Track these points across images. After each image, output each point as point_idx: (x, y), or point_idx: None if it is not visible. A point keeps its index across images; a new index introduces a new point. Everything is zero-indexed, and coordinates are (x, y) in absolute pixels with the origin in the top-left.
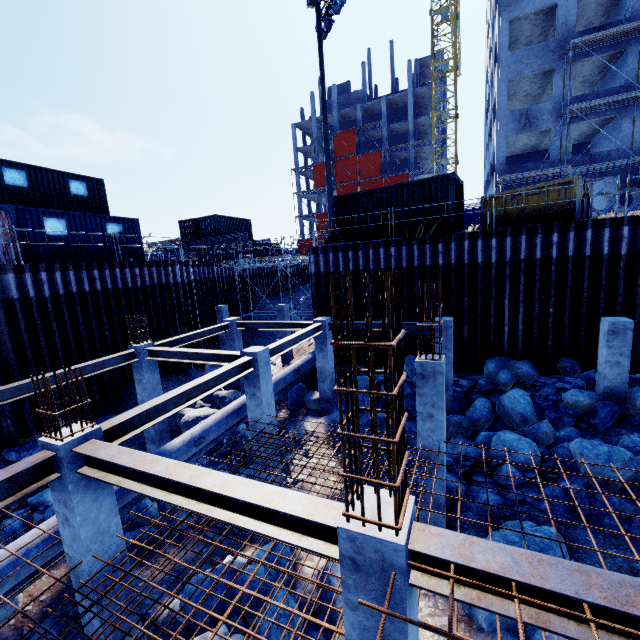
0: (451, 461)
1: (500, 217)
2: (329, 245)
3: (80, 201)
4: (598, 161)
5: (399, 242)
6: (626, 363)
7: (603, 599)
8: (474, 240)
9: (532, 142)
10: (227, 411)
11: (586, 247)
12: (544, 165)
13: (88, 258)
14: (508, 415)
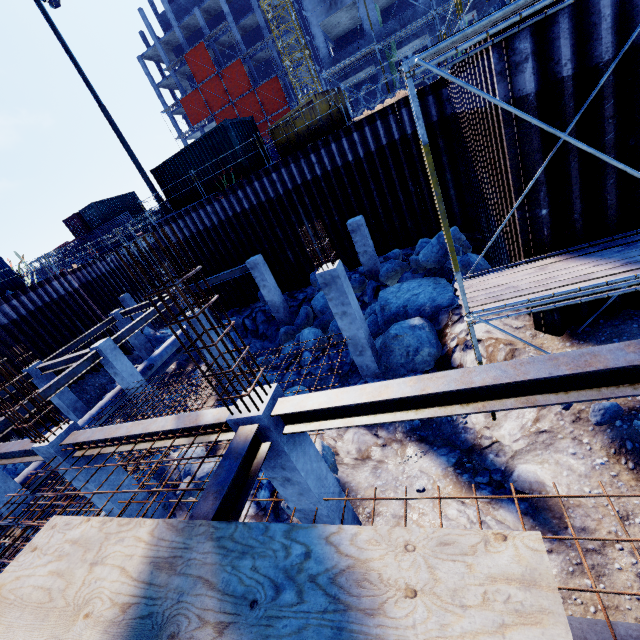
0: (277, 362)
1: (286, 144)
2: (163, 219)
3: None
4: (407, 23)
5: (211, 199)
6: (370, 250)
7: (104, 436)
8: (262, 179)
9: (356, 13)
10: (119, 387)
11: (337, 159)
12: (363, 44)
13: None
14: (317, 314)
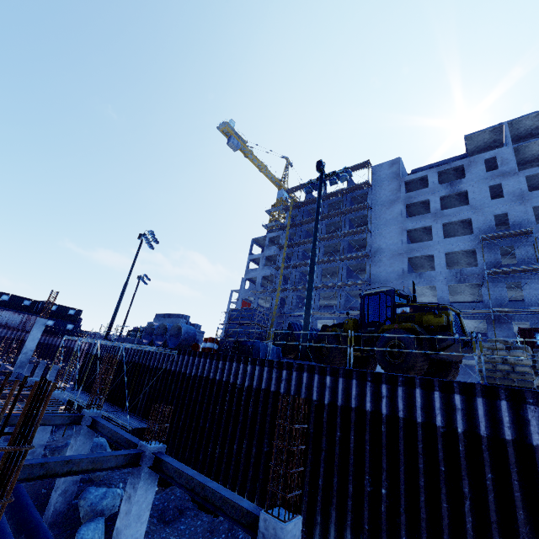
0: None
1: None
2: None
3: (70, 316)
4: None
5: None
6: None
7: None
8: None
9: None
10: None
11: None
12: None
13: (55, 333)
14: None
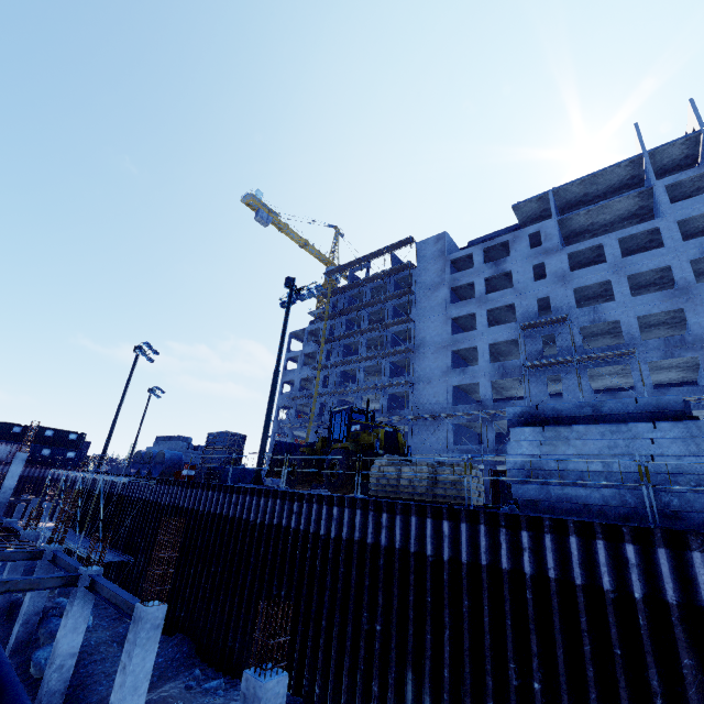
0: None
1: None
2: None
3: (71, 441)
4: None
5: None
6: None
7: None
8: None
9: None
10: None
11: None
12: None
13: (53, 464)
14: None
